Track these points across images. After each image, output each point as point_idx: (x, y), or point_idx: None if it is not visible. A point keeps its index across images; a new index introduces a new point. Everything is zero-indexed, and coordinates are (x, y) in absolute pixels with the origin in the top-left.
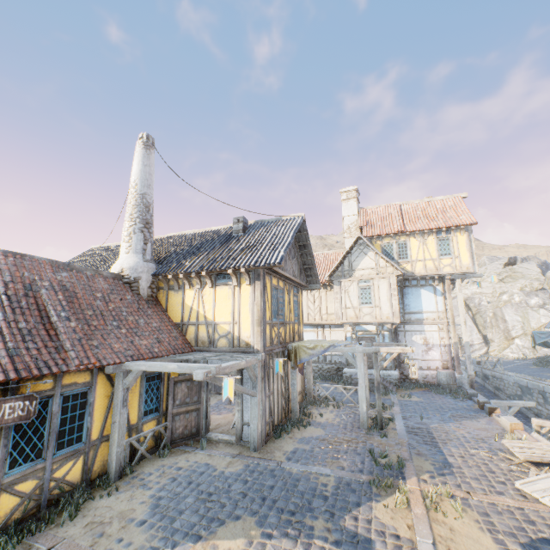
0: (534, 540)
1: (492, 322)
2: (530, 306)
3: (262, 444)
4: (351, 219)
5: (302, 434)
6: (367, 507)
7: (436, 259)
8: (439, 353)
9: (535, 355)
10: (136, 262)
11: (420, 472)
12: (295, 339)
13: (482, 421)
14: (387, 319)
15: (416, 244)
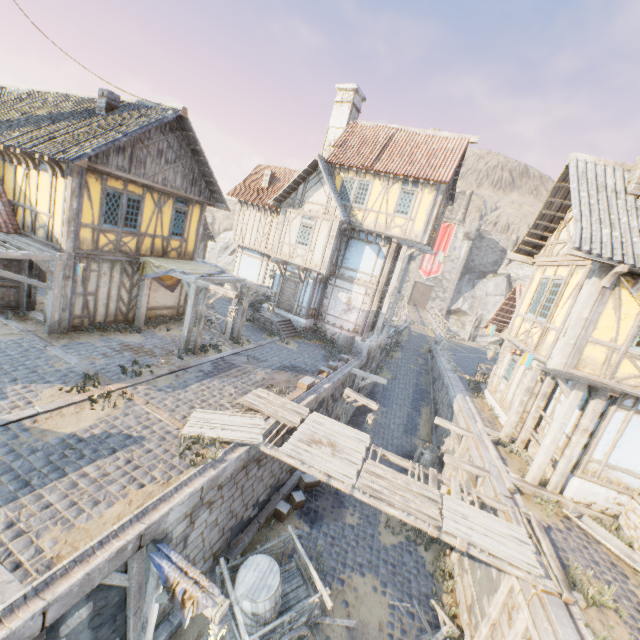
0: (120, 434)
1: None
2: None
3: (62, 331)
4: (337, 134)
5: (118, 336)
6: (49, 386)
7: (390, 215)
8: (356, 317)
9: None
10: None
11: (147, 384)
12: (167, 256)
13: (300, 377)
14: (315, 267)
15: (378, 190)
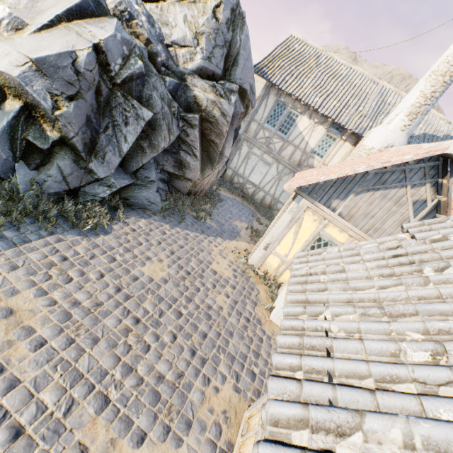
0: None
1: None
2: None
3: None
4: None
5: None
6: None
7: None
8: None
9: None
10: (403, 145)
11: None
12: None
13: None
14: None
15: None
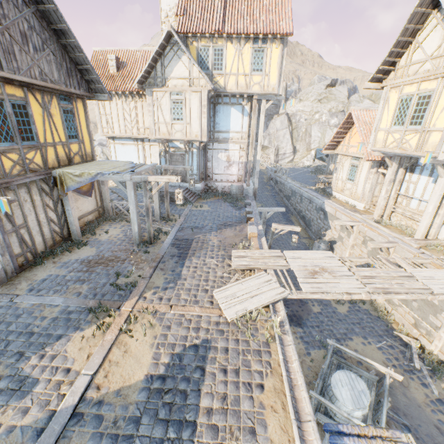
0: (186, 349)
1: (303, 137)
2: (330, 125)
3: (11, 276)
4: (170, 2)
5: (71, 257)
6: (65, 340)
7: (248, 74)
8: (237, 169)
9: (317, 164)
10: None
11: (149, 289)
12: (73, 162)
13: (238, 229)
14: (196, 137)
15: (232, 53)
